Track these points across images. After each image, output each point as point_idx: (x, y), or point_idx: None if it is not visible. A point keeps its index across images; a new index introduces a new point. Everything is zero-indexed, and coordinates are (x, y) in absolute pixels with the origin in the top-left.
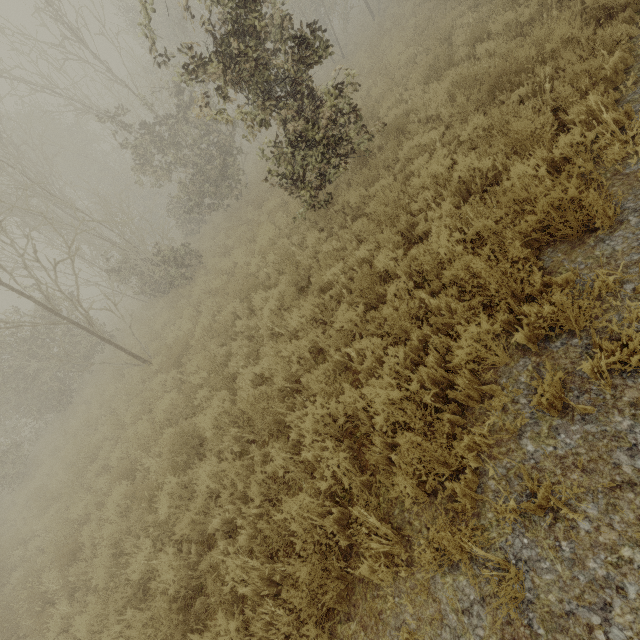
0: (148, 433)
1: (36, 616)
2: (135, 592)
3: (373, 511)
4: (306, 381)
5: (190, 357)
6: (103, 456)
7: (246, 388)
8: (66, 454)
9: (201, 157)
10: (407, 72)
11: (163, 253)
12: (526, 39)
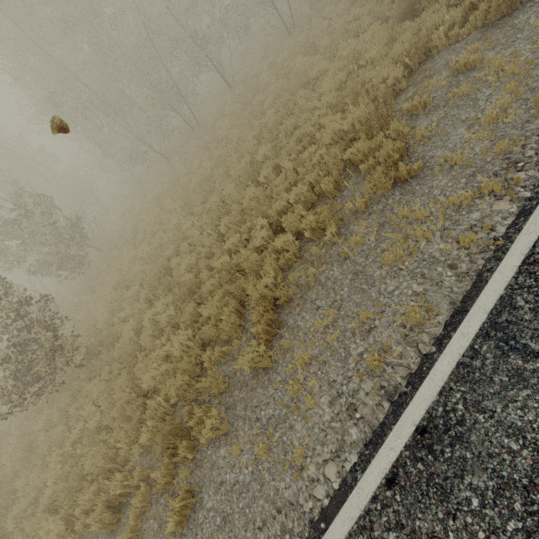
0: None
1: None
2: None
3: None
4: None
5: None
6: None
7: None
8: None
9: (47, 246)
10: (161, 251)
11: None
12: (181, 312)
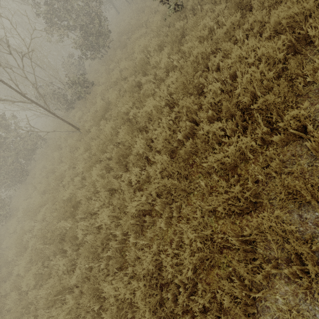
0: (104, 140)
1: (59, 244)
2: (131, 195)
3: (298, 64)
4: (210, 65)
5: (112, 109)
6: (68, 175)
7: (166, 92)
8: (40, 187)
9: (85, 21)
10: None
11: (71, 79)
12: None
